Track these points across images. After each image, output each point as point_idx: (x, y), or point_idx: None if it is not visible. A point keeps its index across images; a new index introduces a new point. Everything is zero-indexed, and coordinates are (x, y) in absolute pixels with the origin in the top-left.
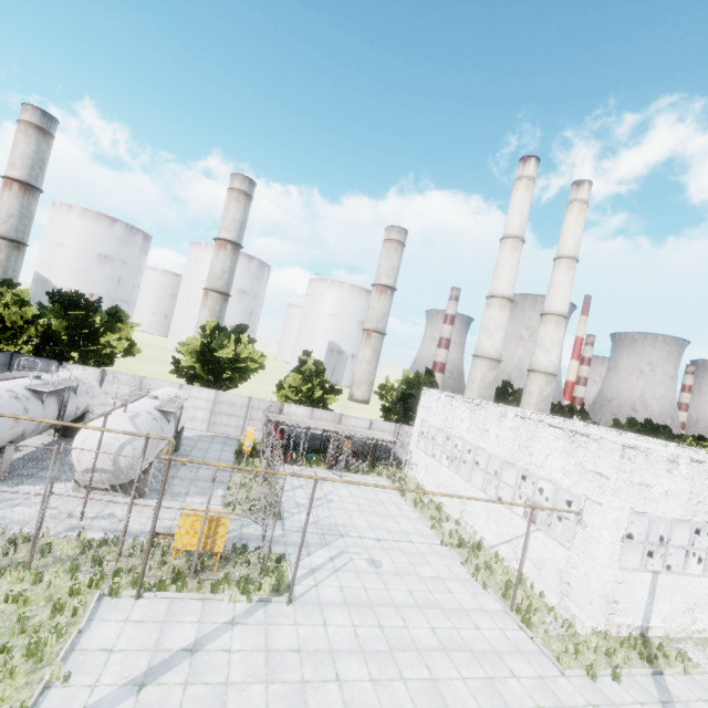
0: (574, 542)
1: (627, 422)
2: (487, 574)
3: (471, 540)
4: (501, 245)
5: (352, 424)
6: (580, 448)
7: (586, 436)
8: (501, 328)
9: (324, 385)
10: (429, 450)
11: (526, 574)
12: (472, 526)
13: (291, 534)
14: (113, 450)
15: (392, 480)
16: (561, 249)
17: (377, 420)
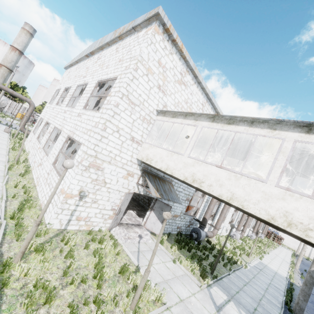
0: None
1: None
2: None
3: None
4: None
5: None
6: None
7: None
8: None
9: None
10: None
11: None
12: None
13: None
14: (1, 100)
15: None
16: None
17: None
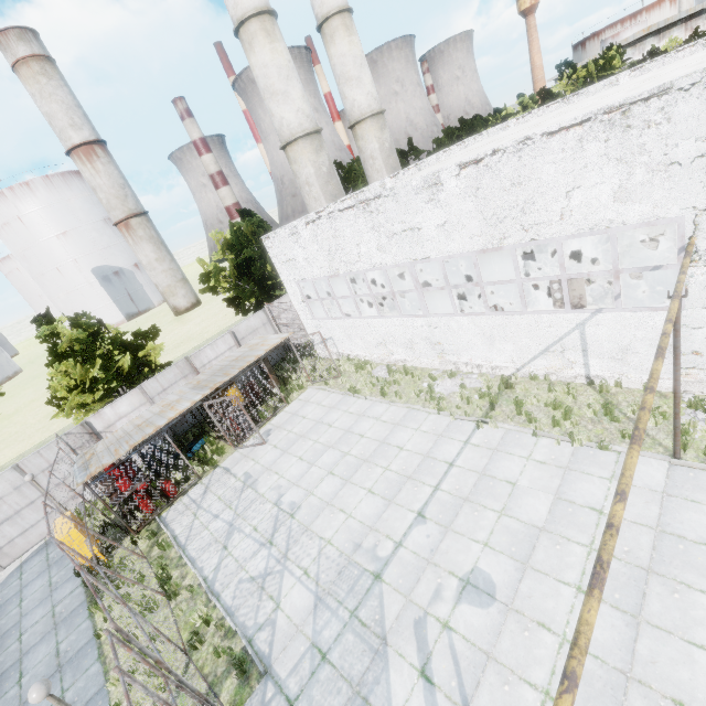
0: (689, 294)
1: (445, 135)
2: (575, 422)
3: (490, 383)
4: None
5: (212, 357)
6: (651, 130)
7: (662, 94)
8: (290, 73)
9: (123, 341)
10: (326, 309)
11: (598, 375)
12: (468, 362)
13: (314, 701)
14: None
15: (320, 382)
16: None
17: (238, 325)
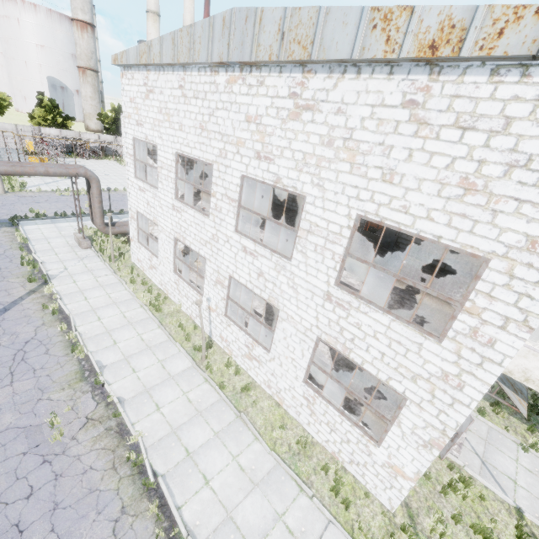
0: None
1: None
2: None
3: None
4: (147, 17)
5: (88, 137)
6: None
7: None
8: None
9: (62, 115)
10: None
11: None
12: None
13: None
14: None
15: (116, 161)
16: (184, 22)
17: (102, 135)
